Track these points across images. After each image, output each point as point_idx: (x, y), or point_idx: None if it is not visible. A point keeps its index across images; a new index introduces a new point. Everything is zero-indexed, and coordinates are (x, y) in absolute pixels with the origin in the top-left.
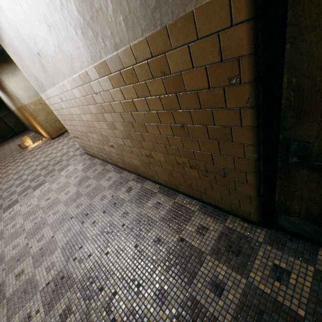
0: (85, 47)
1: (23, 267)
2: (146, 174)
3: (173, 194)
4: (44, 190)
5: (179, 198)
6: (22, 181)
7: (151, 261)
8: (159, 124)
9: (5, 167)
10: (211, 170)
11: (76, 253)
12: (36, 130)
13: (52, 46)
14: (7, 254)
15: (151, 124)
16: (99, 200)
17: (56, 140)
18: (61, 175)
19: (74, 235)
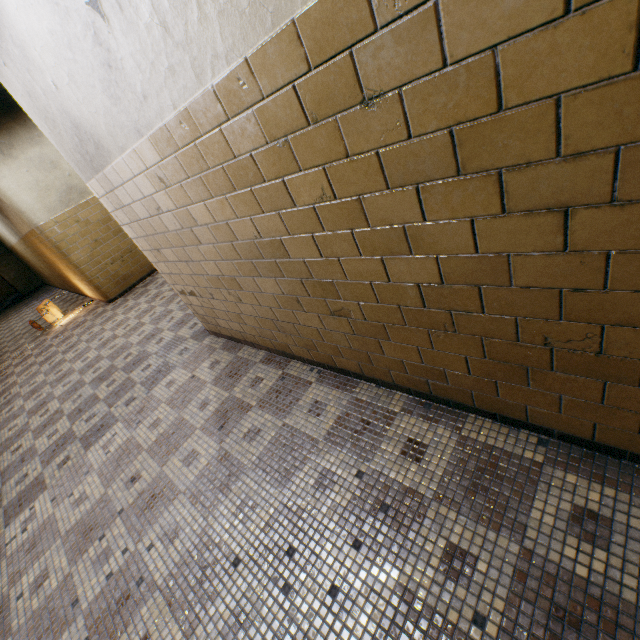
0: None
1: None
2: (478, 397)
3: (630, 475)
4: (114, 447)
5: None
6: (48, 417)
7: None
8: None
9: (3, 378)
10: None
11: None
12: (67, 284)
13: None
14: None
15: None
16: (315, 490)
17: (117, 303)
18: (154, 398)
19: None
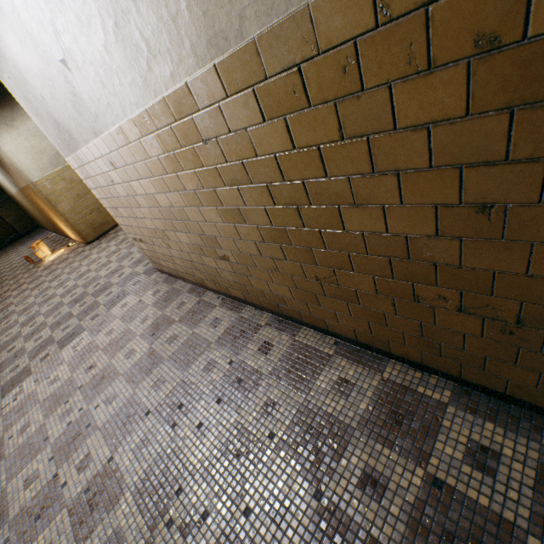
0: (194, 12)
1: (50, 539)
2: (303, 314)
3: (373, 360)
4: (80, 347)
5: (393, 371)
6: (36, 328)
7: (370, 543)
8: (391, 205)
9: (3, 299)
10: (538, 320)
11: (170, 508)
12: (56, 228)
13: (98, 31)
14: (13, 501)
15: (363, 206)
16: (203, 372)
17: (94, 245)
18: (112, 315)
19: (159, 457)
